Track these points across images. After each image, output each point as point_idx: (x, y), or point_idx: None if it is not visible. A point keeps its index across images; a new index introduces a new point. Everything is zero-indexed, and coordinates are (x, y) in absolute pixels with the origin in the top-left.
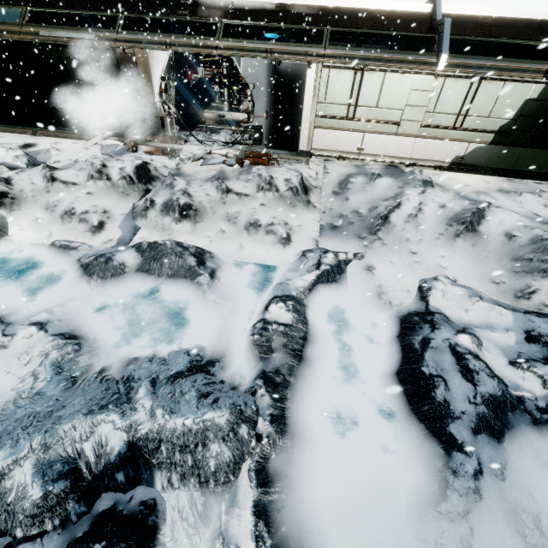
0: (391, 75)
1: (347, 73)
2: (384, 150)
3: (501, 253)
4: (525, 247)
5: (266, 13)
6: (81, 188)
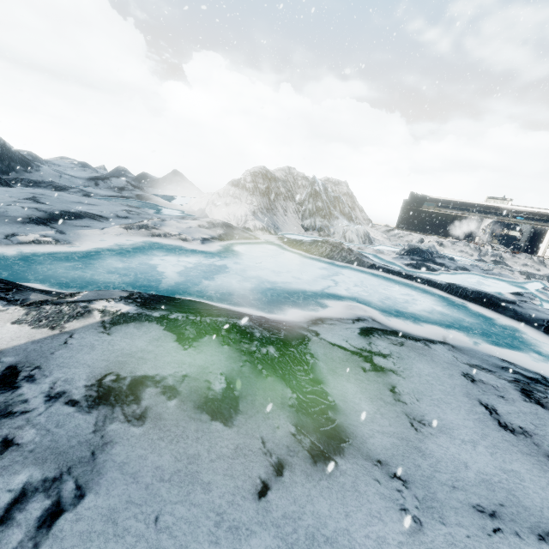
0: None
1: None
2: None
3: None
4: None
5: (529, 213)
6: (461, 247)
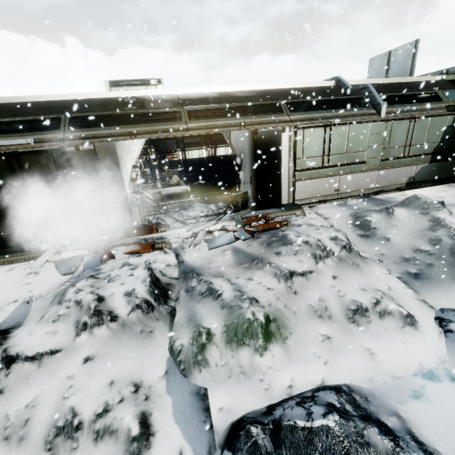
0: (353, 126)
1: (318, 130)
2: (356, 186)
3: None
4: None
5: (213, 99)
6: (69, 355)
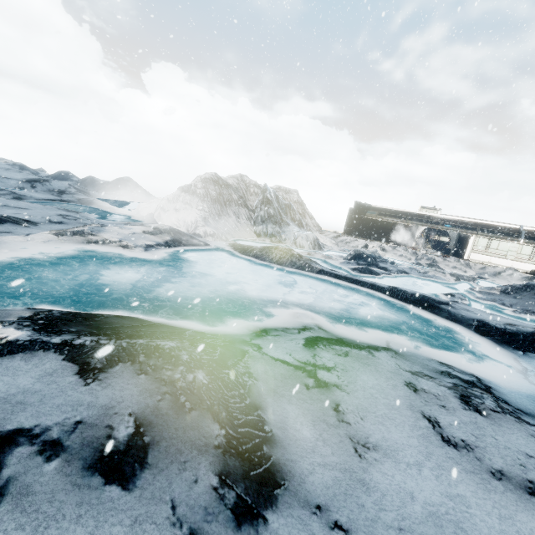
0: (502, 242)
1: (485, 239)
2: (500, 263)
3: None
4: None
5: (455, 221)
6: (401, 252)
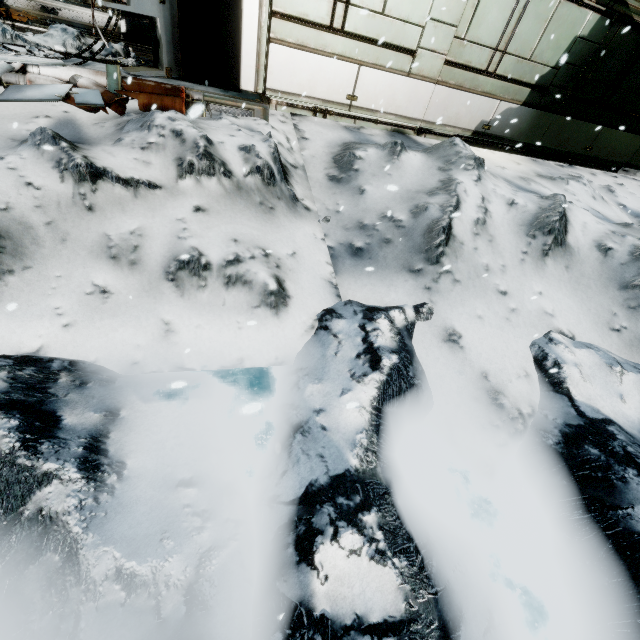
0: None
1: None
2: (389, 102)
3: (602, 277)
4: (628, 265)
5: None
6: None
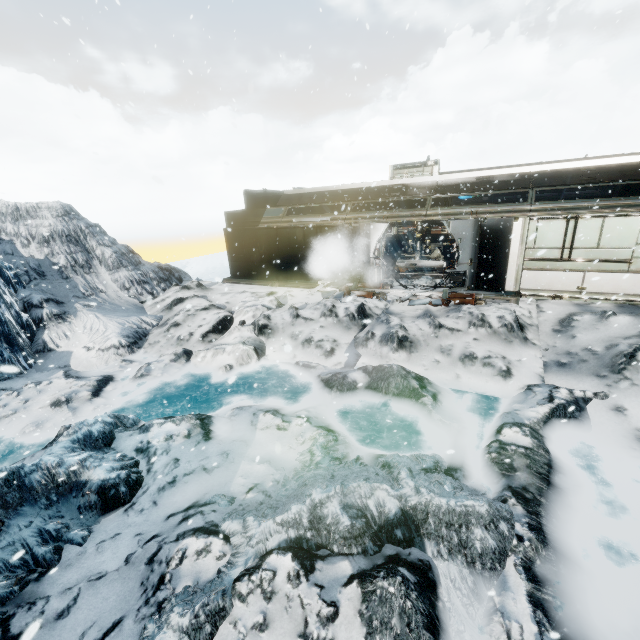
0: (612, 219)
1: (558, 222)
2: (614, 288)
3: None
4: None
5: (468, 185)
6: (316, 323)
